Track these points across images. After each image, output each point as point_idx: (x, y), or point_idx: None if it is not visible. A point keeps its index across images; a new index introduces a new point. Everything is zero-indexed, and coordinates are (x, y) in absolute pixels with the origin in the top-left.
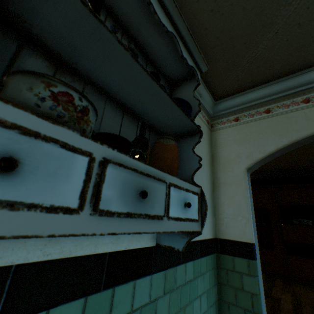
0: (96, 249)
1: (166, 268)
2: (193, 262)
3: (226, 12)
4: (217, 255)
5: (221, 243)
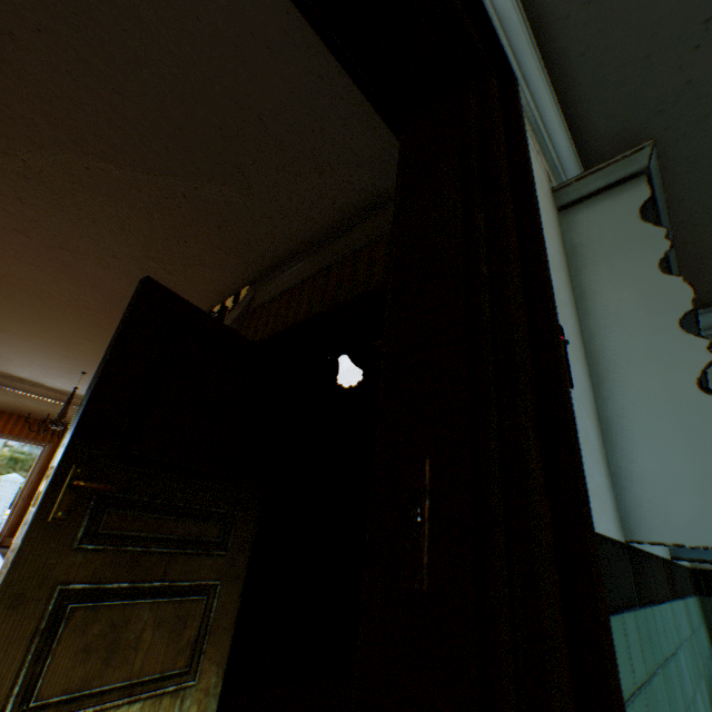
0: (655, 550)
1: (682, 596)
2: (690, 599)
3: (703, 223)
4: (701, 600)
5: (704, 576)
